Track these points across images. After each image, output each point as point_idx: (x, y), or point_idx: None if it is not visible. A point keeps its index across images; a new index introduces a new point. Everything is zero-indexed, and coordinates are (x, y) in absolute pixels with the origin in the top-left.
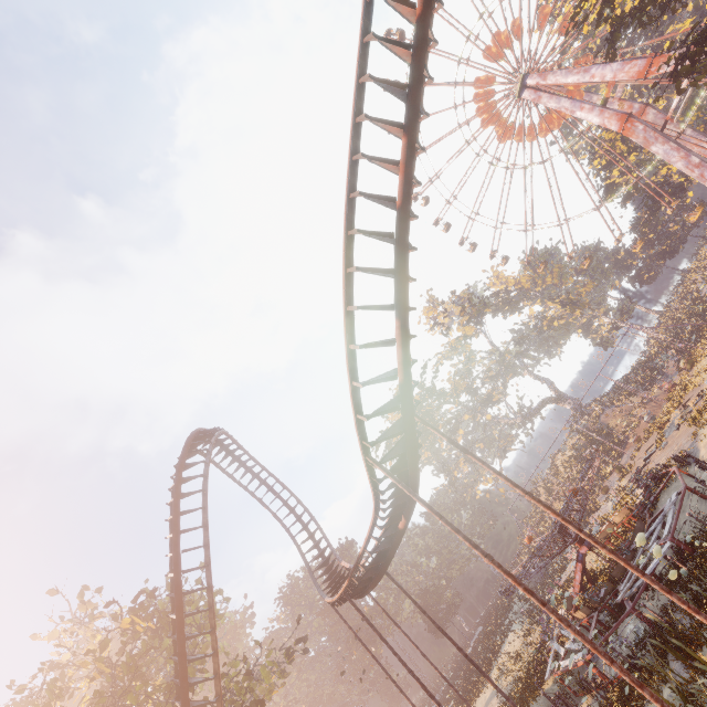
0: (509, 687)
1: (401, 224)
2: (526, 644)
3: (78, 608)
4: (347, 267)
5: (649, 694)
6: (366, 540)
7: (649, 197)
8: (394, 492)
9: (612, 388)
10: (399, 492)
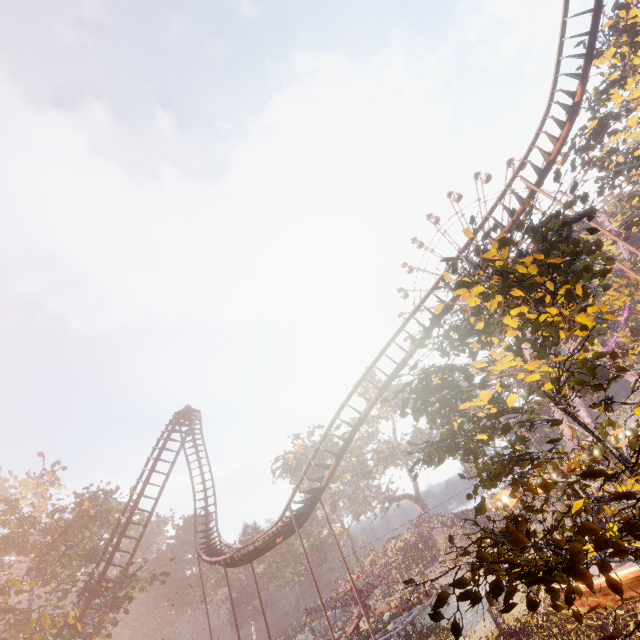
0: None
1: (358, 425)
2: None
3: (46, 472)
4: (328, 429)
5: None
6: (256, 538)
7: None
8: (288, 524)
9: (453, 513)
10: (290, 525)
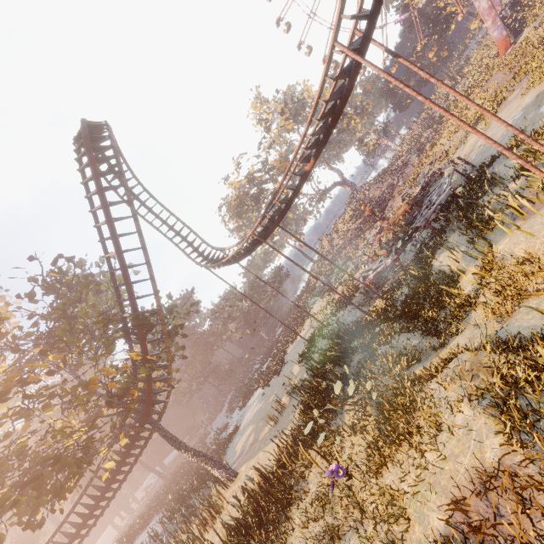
0: (321, 321)
1: None
2: (329, 302)
3: None
4: None
5: (511, 152)
6: (284, 177)
7: (431, 20)
8: (325, 115)
9: (377, 174)
10: (328, 116)
